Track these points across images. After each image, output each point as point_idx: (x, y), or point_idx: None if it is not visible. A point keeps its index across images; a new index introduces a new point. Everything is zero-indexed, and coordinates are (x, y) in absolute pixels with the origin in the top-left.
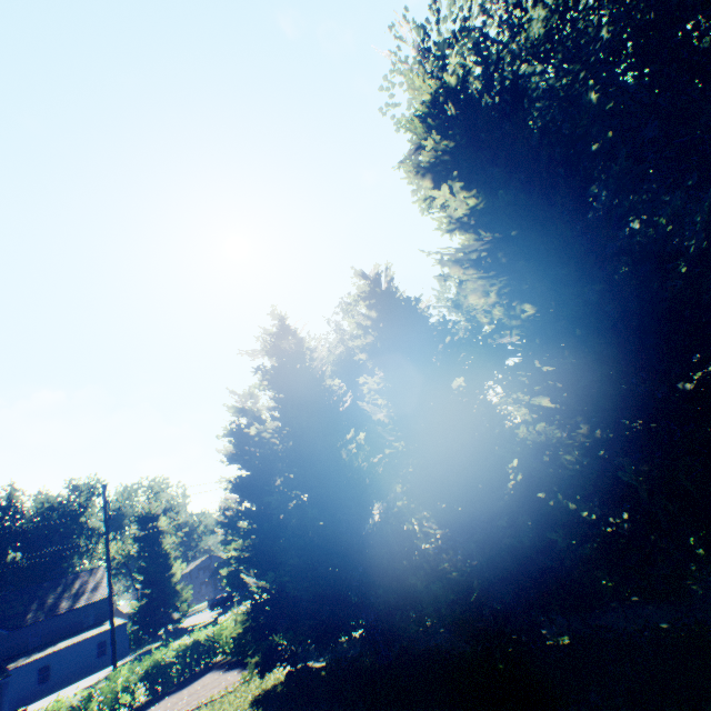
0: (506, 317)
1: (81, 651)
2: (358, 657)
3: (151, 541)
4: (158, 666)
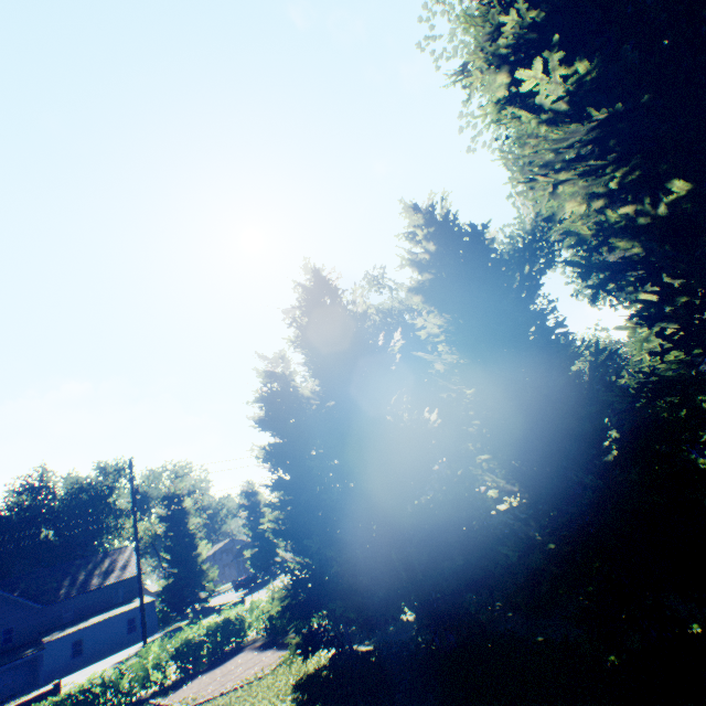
0: (622, 220)
1: (112, 627)
2: (410, 641)
3: (177, 521)
4: (189, 643)
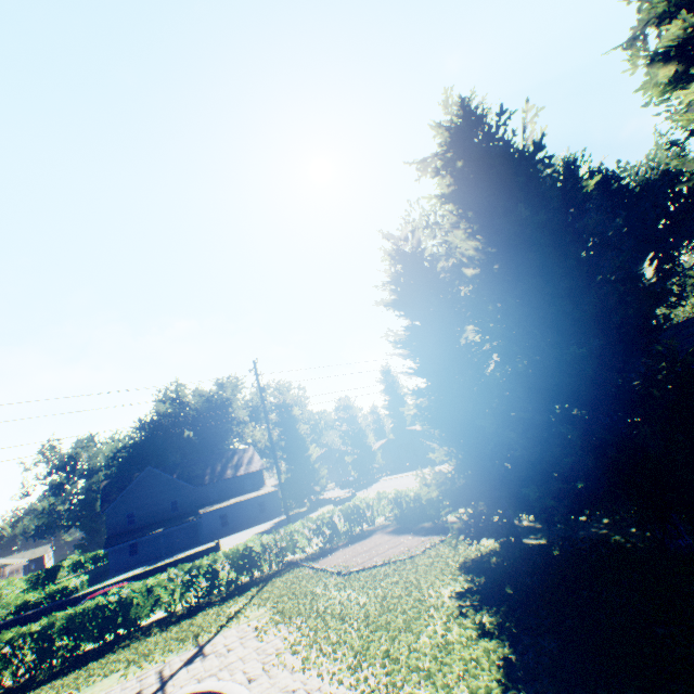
0: None
1: (247, 507)
2: (602, 540)
3: (289, 427)
4: (326, 522)
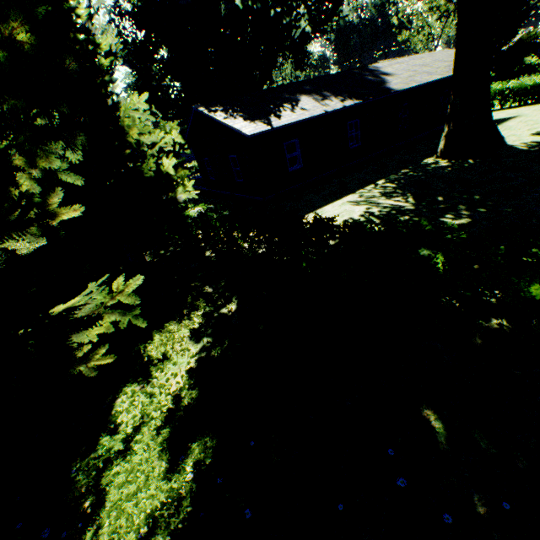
0: None
1: None
2: None
3: None
4: None
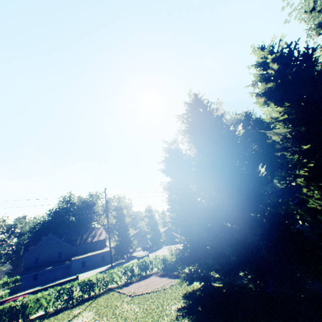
0: None
1: (96, 258)
2: (245, 286)
3: (120, 218)
4: (129, 269)
